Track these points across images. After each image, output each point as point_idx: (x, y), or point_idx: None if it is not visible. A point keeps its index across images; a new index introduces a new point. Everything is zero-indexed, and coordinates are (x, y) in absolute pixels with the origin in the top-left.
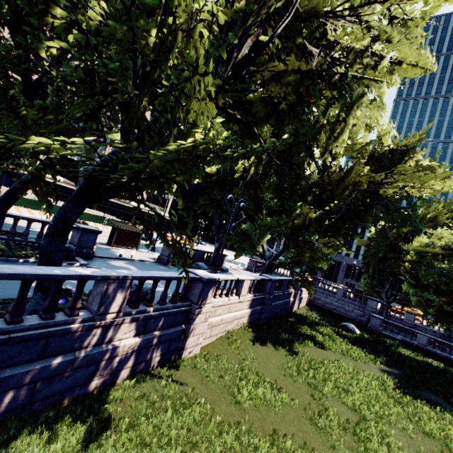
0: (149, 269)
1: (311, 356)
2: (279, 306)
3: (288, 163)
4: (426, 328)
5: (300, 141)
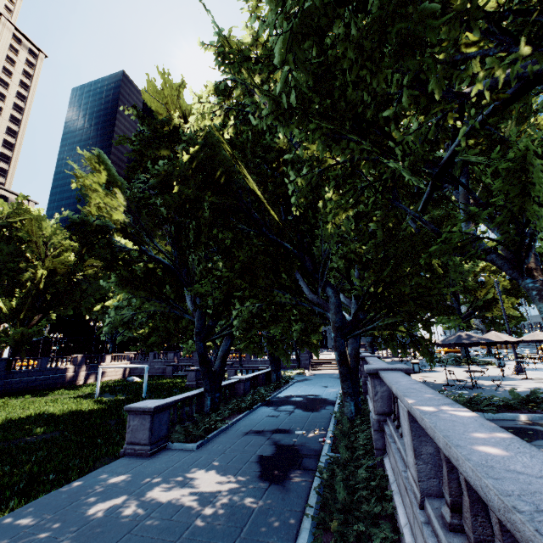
0: None
1: (5, 400)
2: (36, 381)
3: (1, 270)
4: (232, 360)
5: (1, 255)
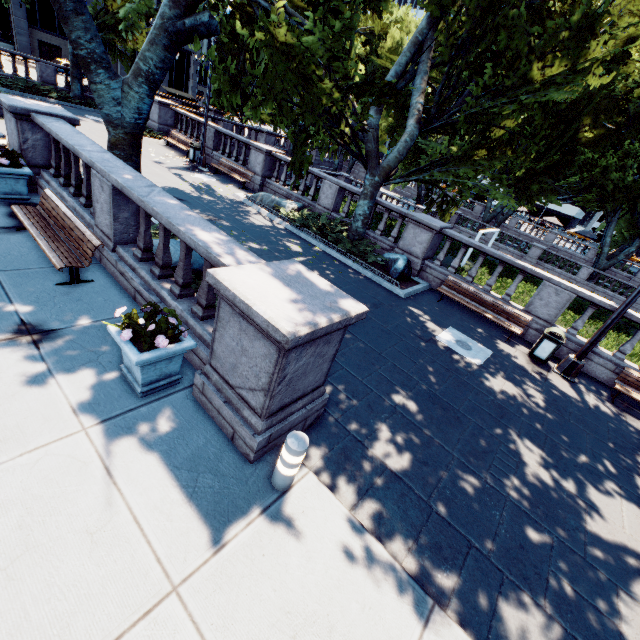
0: (537, 520)
1: None
2: None
3: None
4: None
5: None
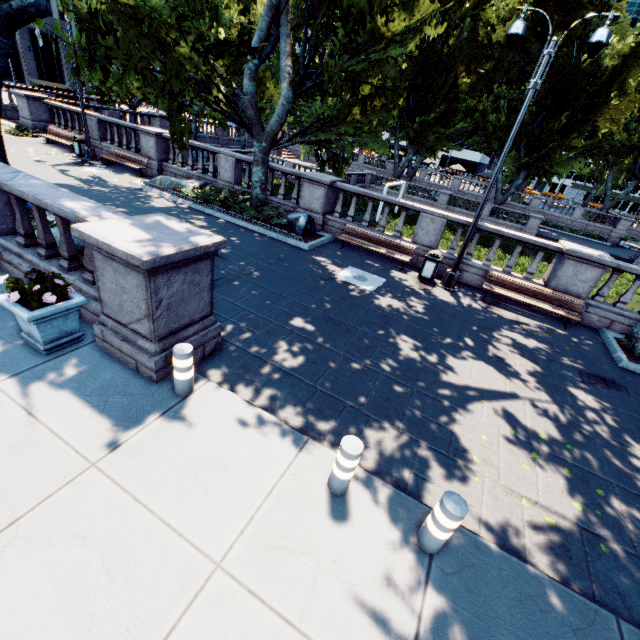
0: (402, 382)
1: None
2: None
3: None
4: None
5: None
